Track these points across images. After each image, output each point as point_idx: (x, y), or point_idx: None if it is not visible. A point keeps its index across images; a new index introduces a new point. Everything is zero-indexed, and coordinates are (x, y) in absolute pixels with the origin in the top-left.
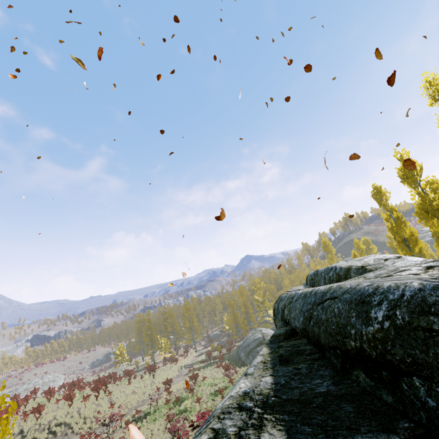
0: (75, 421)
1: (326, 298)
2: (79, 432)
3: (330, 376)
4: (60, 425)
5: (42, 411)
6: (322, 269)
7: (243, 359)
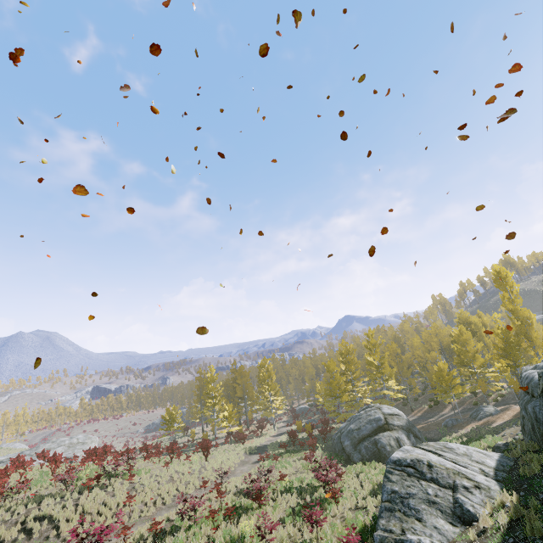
0: (66, 516)
1: None
2: (67, 537)
3: None
4: (41, 520)
5: (33, 488)
6: None
7: (350, 451)
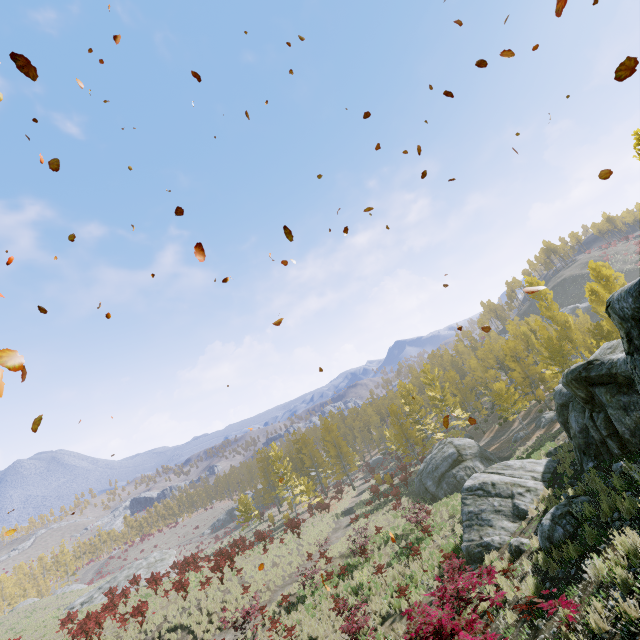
0: (195, 621)
1: None
2: (204, 637)
3: None
4: (174, 630)
5: (148, 609)
6: None
7: (433, 490)
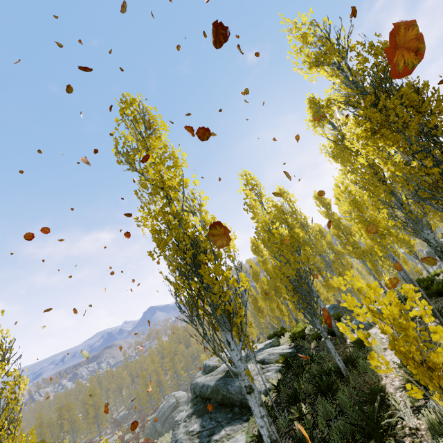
0: None
1: (203, 386)
2: None
3: (203, 404)
4: None
5: None
6: (207, 365)
7: (160, 429)
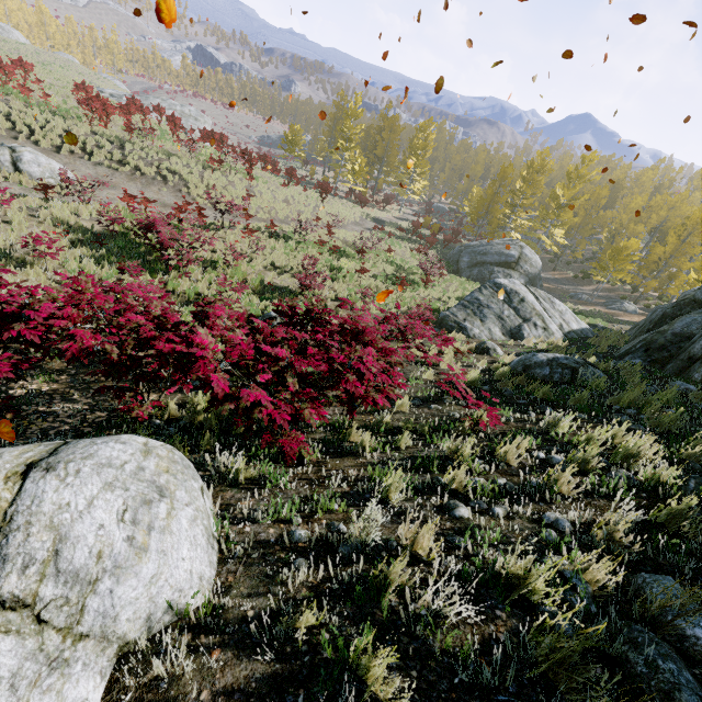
0: (194, 182)
1: None
2: (197, 199)
3: None
4: (173, 173)
5: (158, 141)
6: None
7: (462, 266)
